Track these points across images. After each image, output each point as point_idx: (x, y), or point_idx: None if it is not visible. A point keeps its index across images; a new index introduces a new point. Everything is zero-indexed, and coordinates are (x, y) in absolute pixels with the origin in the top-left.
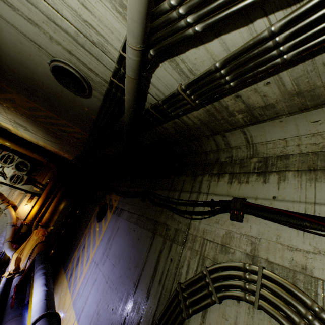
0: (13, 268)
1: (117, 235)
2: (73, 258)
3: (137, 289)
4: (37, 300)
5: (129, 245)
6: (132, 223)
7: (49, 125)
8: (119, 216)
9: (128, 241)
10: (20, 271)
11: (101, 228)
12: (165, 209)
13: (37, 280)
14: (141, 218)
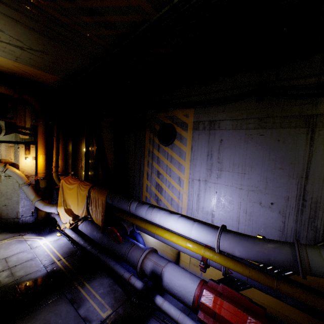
0: (72, 219)
1: (224, 148)
2: (146, 187)
3: (309, 180)
4: (187, 225)
5: (262, 150)
6: (251, 129)
7: (55, 1)
8: (211, 130)
9: (256, 148)
10: (81, 219)
11: (179, 150)
12: (322, 98)
13: (152, 213)
14: (269, 119)
